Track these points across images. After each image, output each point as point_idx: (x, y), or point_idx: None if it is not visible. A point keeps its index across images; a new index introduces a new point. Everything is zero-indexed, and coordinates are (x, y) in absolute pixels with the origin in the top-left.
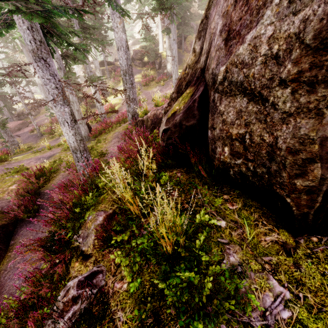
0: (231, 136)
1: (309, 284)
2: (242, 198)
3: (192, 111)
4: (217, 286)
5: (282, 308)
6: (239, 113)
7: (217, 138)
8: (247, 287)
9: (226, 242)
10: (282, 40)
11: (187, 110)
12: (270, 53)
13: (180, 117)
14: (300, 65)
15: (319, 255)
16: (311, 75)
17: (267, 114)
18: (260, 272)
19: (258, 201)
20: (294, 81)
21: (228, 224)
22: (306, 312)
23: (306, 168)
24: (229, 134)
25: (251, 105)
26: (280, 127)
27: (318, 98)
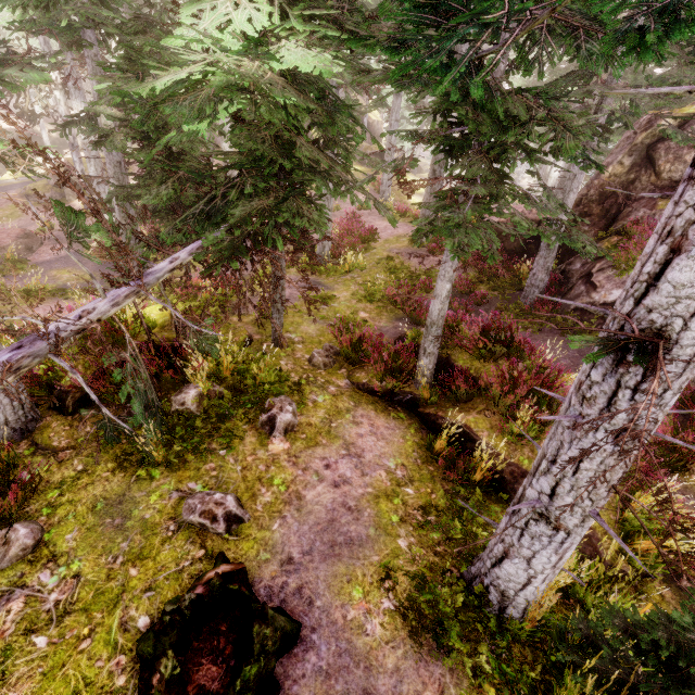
0: None
1: None
2: None
3: None
4: None
5: None
6: None
7: None
8: None
9: None
10: None
11: None
12: None
13: None
14: None
15: None
16: None
17: None
18: None
19: None
20: None
21: None
22: None
23: None
24: None
25: None
26: None
27: None
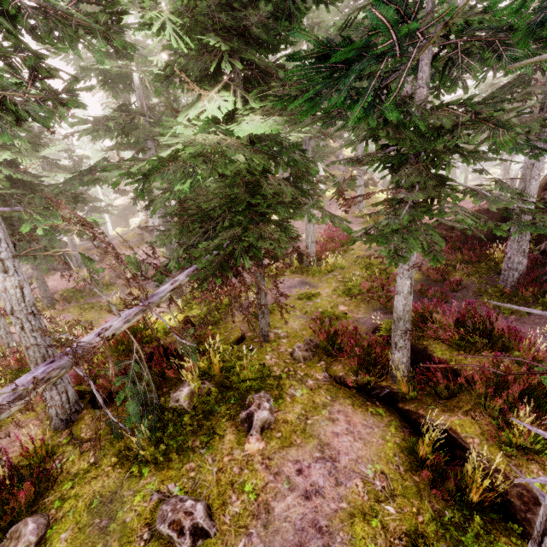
0: None
1: None
2: None
3: None
4: None
5: None
6: None
7: None
8: None
9: None
10: None
11: None
12: None
13: None
14: None
15: None
16: None
17: None
18: None
19: None
20: None
21: None
22: None
23: None
24: None
25: None
26: None
27: None
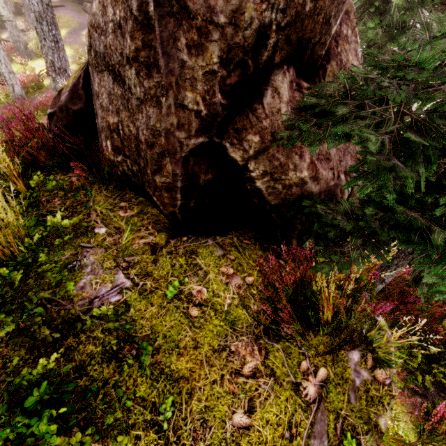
0: (109, 126)
1: (156, 275)
2: (141, 205)
3: (77, 90)
4: (40, 281)
5: (115, 294)
6: (110, 95)
7: (101, 128)
8: (88, 282)
9: (91, 246)
10: (120, 5)
11: (72, 88)
12: (115, 19)
13: (65, 97)
14: (135, 41)
15: (180, 251)
16: (145, 55)
17: (128, 99)
18: (111, 269)
19: (156, 208)
20: (135, 61)
21: (108, 231)
22: (137, 295)
23: (161, 164)
24: (108, 123)
25: (116, 86)
26: (138, 116)
27: (155, 84)
